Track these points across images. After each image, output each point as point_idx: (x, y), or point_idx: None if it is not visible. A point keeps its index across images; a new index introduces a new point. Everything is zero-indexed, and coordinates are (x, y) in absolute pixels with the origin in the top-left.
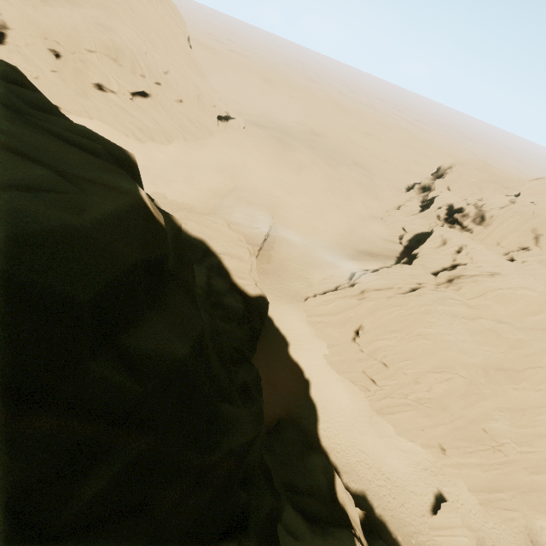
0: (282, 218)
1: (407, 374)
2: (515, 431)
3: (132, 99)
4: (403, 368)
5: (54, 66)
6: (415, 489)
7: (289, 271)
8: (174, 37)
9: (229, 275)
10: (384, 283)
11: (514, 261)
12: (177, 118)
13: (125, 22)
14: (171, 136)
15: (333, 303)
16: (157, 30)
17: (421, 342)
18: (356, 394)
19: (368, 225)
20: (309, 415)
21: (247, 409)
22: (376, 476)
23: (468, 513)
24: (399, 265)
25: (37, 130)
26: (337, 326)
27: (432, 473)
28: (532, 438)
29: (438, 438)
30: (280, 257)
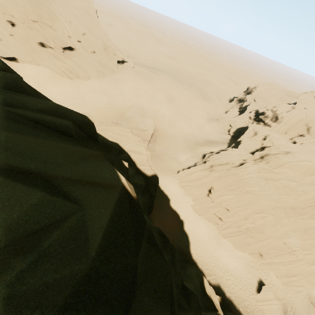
0: (160, 123)
1: (241, 214)
2: (301, 242)
3: (63, 52)
4: (239, 211)
5: (11, 32)
6: (247, 279)
7: (166, 155)
8: (87, 11)
9: (134, 164)
10: (223, 160)
11: (296, 143)
12: (92, 63)
13: (55, 2)
14: (90, 74)
15: (194, 174)
16: (76, 6)
17: (248, 196)
18: (210, 227)
19: (209, 124)
20: (184, 241)
21: (192, 310)
22: (225, 274)
23: (277, 290)
24: (231, 149)
25: (19, 127)
26: (197, 187)
27: (256, 268)
28: (311, 246)
29: (258, 249)
30: (160, 146)
